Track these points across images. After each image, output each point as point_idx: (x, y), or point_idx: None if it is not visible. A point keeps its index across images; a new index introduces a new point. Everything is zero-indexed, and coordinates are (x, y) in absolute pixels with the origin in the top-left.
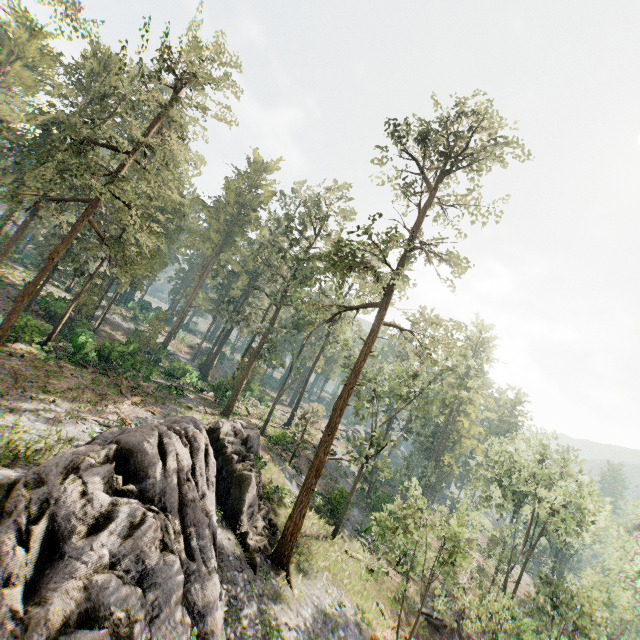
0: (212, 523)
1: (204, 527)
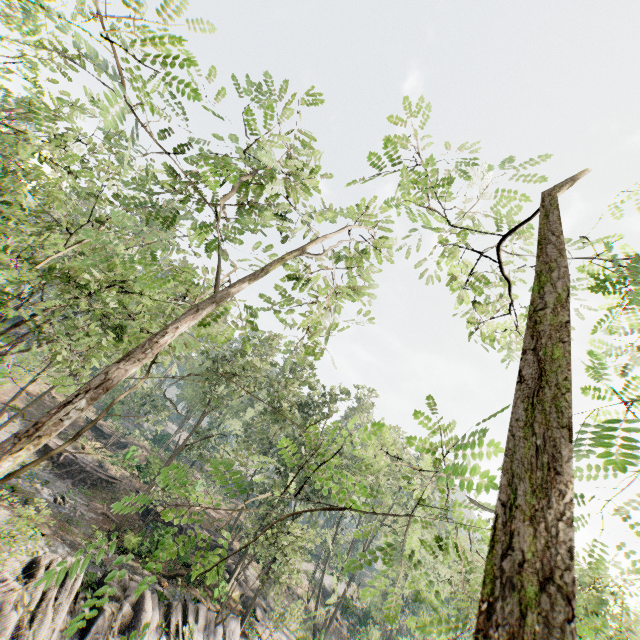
0: None
1: None
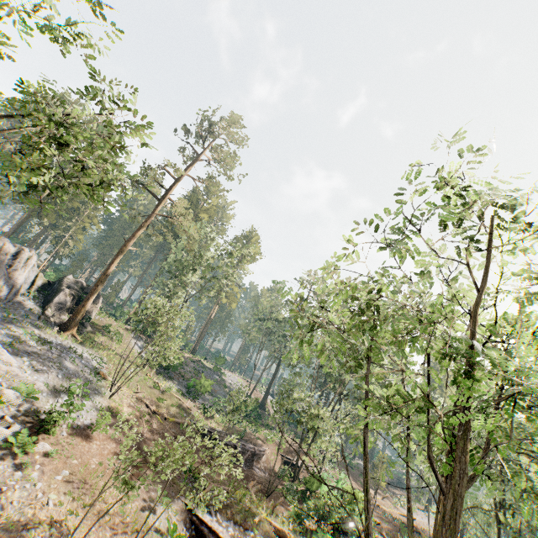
0: (16, 281)
1: (3, 271)
